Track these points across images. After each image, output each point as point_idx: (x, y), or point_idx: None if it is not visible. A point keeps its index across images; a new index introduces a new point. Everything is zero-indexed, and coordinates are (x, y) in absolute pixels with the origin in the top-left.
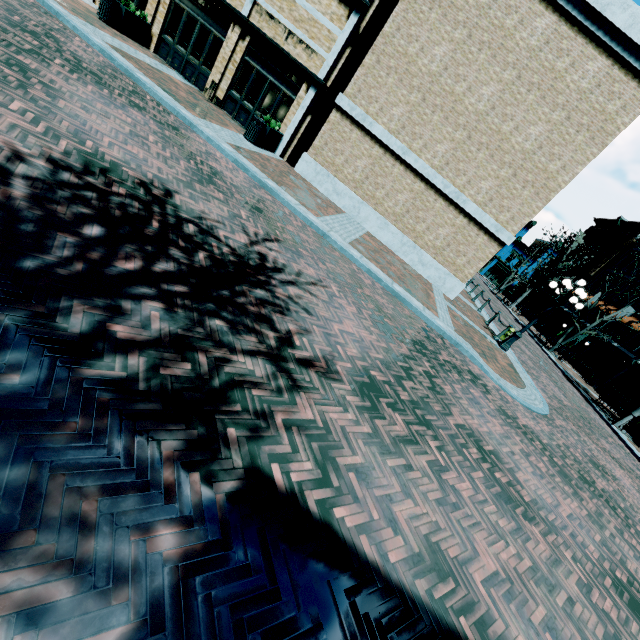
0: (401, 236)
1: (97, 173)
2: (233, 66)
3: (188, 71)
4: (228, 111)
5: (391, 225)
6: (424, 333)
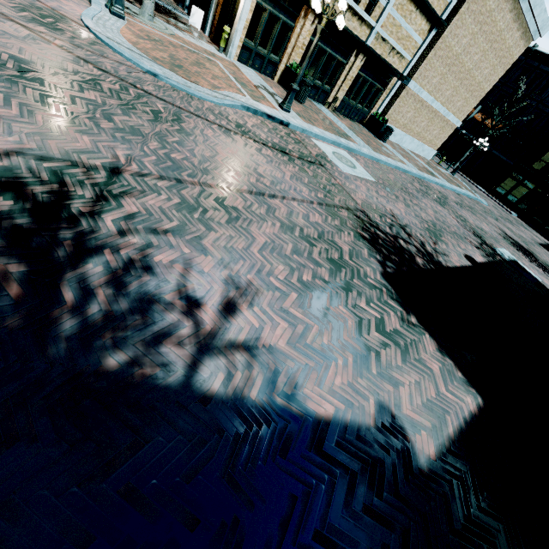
0: (418, 143)
1: (512, 245)
2: (350, 81)
3: (312, 92)
4: (337, 111)
5: (415, 140)
6: (482, 207)
